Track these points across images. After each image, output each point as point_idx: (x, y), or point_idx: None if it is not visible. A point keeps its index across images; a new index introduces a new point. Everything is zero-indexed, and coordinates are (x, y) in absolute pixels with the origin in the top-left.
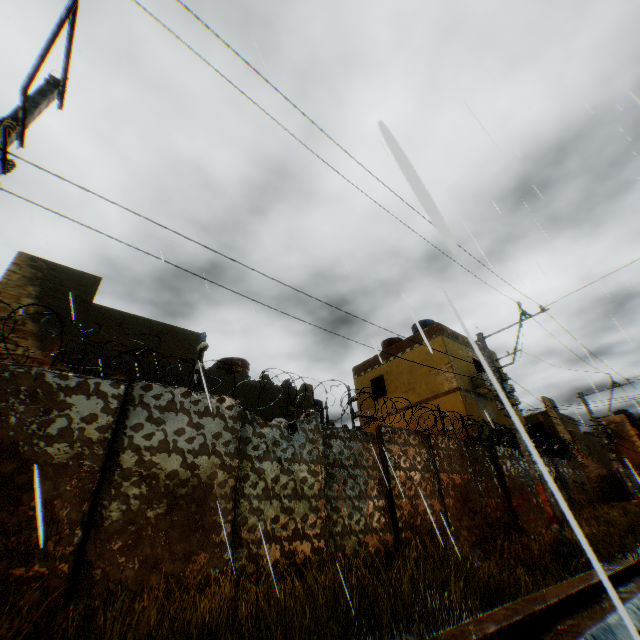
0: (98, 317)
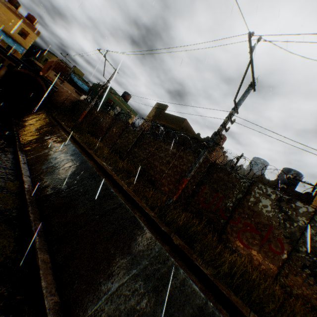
0: (162, 115)
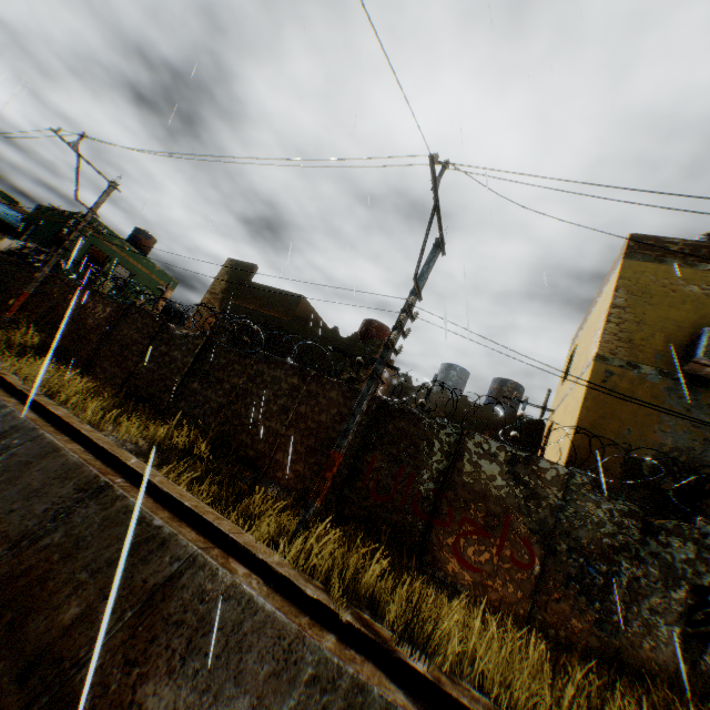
0: (247, 289)
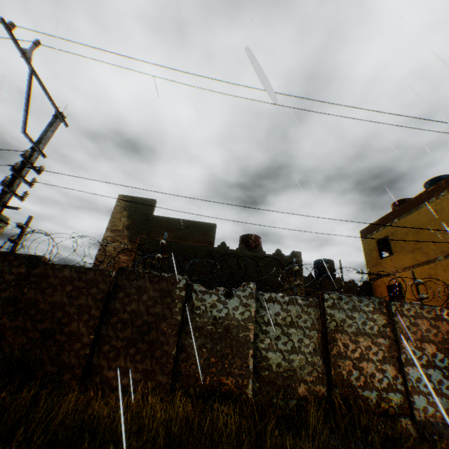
0: (155, 222)
